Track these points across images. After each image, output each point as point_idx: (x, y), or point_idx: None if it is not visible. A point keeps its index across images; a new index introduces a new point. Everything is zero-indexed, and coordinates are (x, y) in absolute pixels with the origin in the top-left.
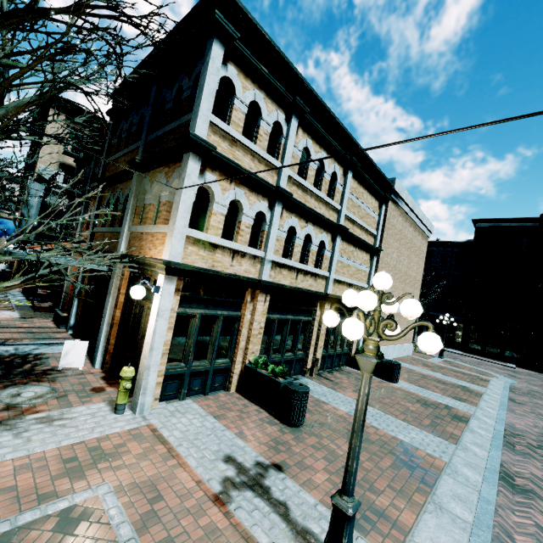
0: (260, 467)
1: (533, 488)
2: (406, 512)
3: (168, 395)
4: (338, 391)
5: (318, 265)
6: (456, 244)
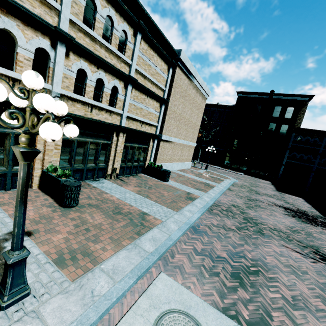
0: (10, 235)
1: (207, 230)
2: (110, 251)
3: None
4: (124, 187)
5: (114, 105)
6: (227, 107)
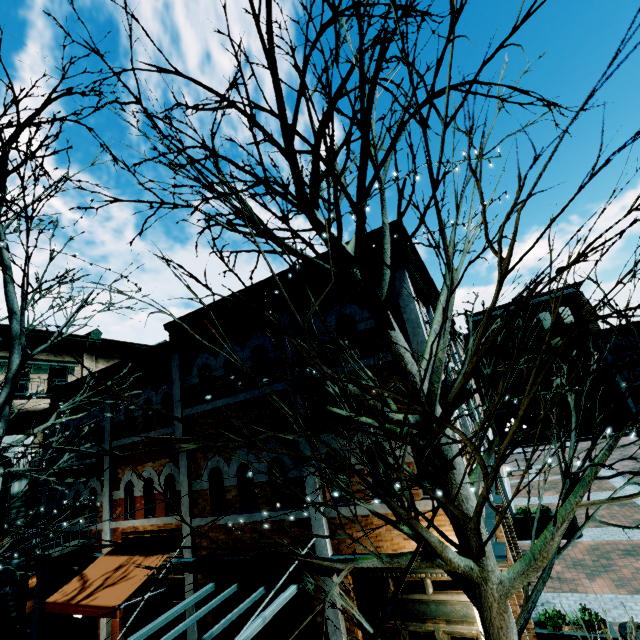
0: None
1: None
2: None
3: None
4: (583, 591)
5: None
6: None
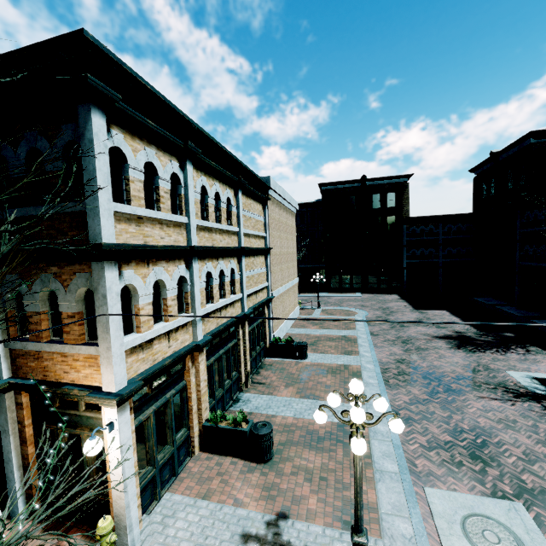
0: (272, 526)
1: (409, 414)
2: (369, 491)
3: (145, 506)
4: (275, 394)
5: (232, 291)
6: (309, 204)
